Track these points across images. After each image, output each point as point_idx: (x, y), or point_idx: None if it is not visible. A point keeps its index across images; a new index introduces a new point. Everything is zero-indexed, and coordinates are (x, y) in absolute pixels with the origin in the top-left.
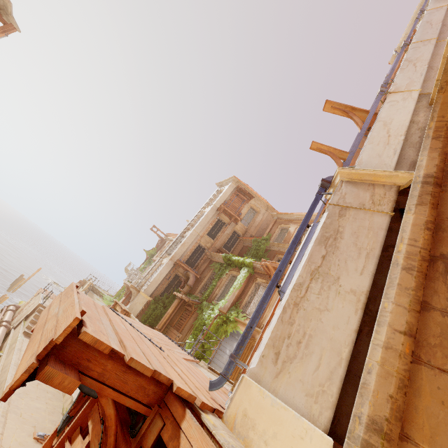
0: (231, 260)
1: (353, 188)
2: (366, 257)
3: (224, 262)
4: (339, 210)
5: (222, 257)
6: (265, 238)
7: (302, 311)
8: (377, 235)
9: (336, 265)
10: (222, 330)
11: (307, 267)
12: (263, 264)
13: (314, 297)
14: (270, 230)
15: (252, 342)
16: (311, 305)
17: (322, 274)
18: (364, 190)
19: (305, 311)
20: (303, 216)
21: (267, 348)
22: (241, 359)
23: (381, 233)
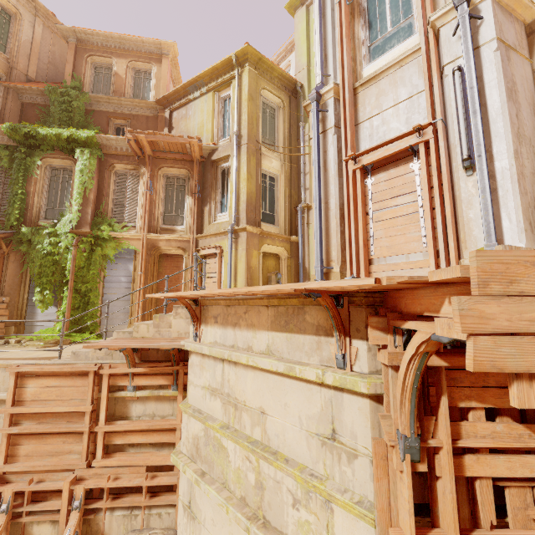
0: (36, 136)
1: (503, 16)
2: (534, 114)
3: (15, 142)
4: (505, 50)
5: (6, 131)
6: (73, 85)
7: (526, 179)
8: (532, 88)
9: (525, 125)
10: (97, 257)
11: (513, 130)
12: (131, 139)
13: (527, 162)
14: (74, 68)
15: (156, 253)
16: (528, 171)
17: (522, 136)
18: (510, 23)
19: (528, 179)
20: (133, 43)
21: (525, 223)
22: (151, 278)
23: (533, 86)
